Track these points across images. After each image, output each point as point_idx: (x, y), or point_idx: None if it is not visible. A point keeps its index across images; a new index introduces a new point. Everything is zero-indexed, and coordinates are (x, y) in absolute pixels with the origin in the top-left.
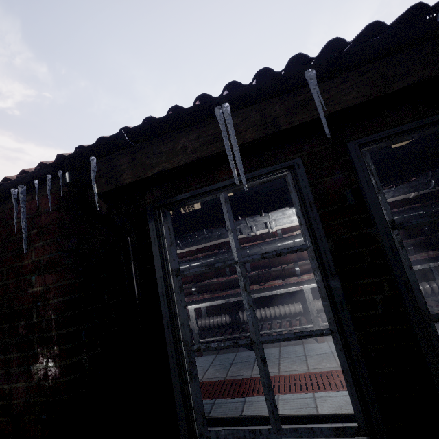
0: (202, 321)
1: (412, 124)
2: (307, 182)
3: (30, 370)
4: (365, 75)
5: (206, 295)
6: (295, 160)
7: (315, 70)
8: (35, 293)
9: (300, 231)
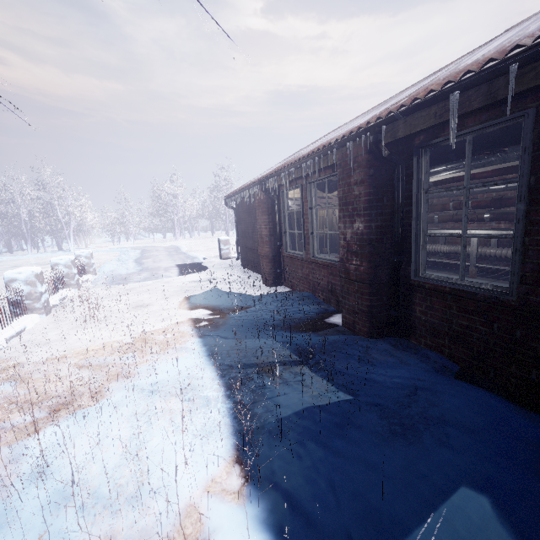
0: (487, 250)
1: None
2: (530, 130)
3: (353, 226)
4: None
5: (502, 225)
6: (527, 110)
7: (520, 62)
8: (355, 195)
9: None
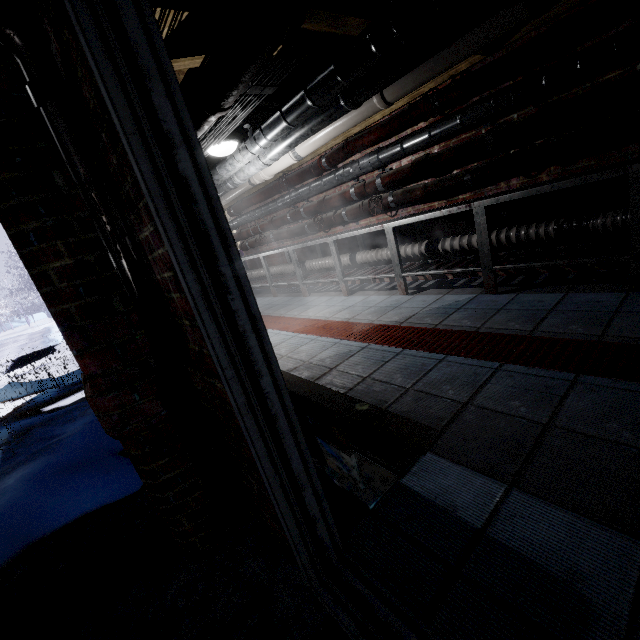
0: (283, 267)
1: None
2: None
3: None
4: None
5: (289, 242)
6: None
7: None
8: None
9: (355, 158)
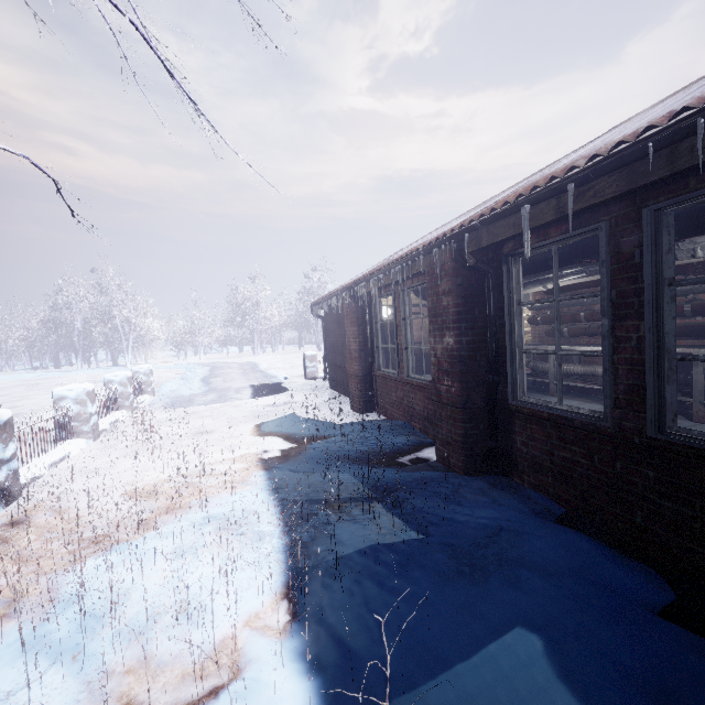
0: None
1: (702, 191)
2: (604, 243)
3: (443, 340)
4: (625, 172)
5: None
6: (600, 224)
7: (576, 182)
8: (444, 306)
9: None
